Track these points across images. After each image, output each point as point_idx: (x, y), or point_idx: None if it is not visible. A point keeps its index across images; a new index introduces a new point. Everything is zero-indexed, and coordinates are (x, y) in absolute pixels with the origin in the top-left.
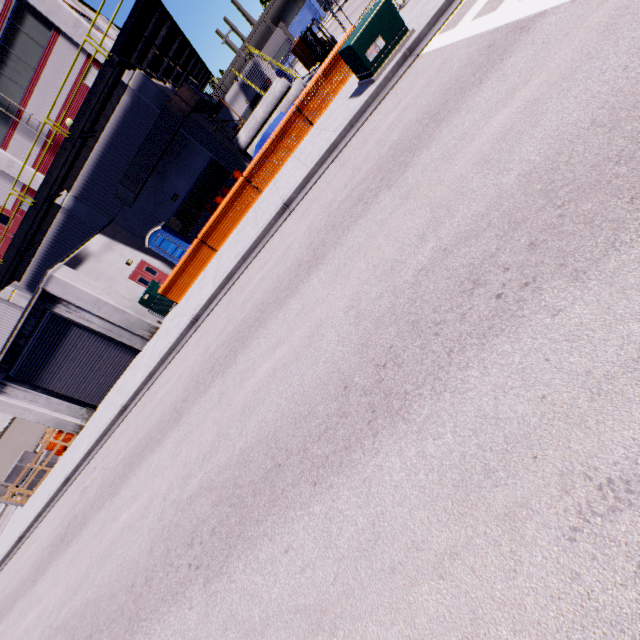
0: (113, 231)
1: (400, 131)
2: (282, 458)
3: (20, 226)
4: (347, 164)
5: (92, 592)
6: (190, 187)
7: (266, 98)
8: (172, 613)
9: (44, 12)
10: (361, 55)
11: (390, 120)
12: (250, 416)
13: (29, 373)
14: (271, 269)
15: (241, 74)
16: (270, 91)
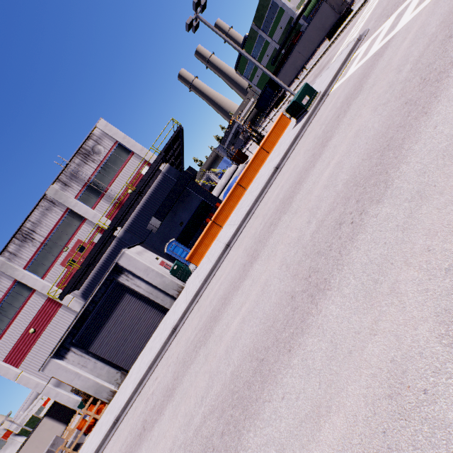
0: (145, 246)
1: (343, 97)
2: (386, 144)
3: (97, 243)
4: (313, 130)
5: (234, 364)
6: (190, 217)
7: (224, 177)
8: (359, 237)
9: (128, 147)
10: (300, 103)
11: (331, 105)
12: (336, 179)
13: (87, 338)
14: (287, 179)
15: (200, 182)
16: (225, 173)
